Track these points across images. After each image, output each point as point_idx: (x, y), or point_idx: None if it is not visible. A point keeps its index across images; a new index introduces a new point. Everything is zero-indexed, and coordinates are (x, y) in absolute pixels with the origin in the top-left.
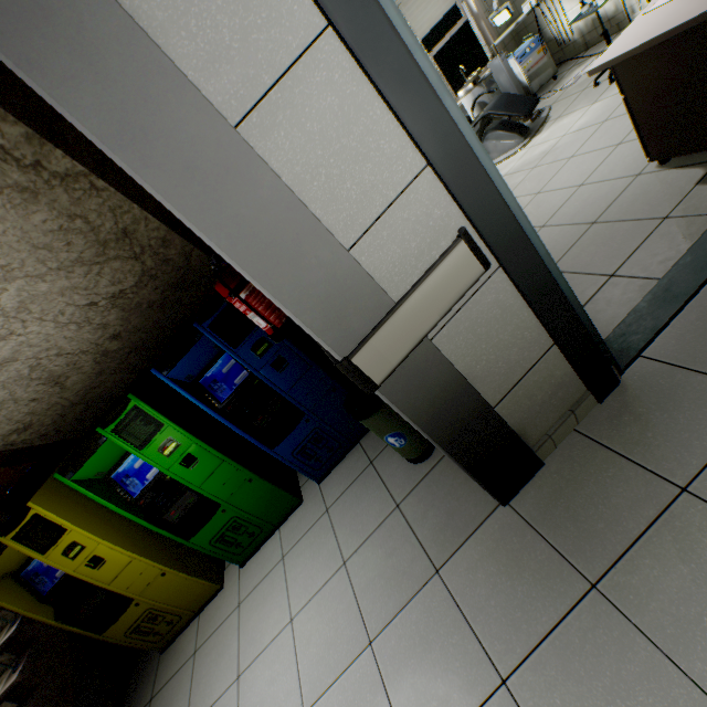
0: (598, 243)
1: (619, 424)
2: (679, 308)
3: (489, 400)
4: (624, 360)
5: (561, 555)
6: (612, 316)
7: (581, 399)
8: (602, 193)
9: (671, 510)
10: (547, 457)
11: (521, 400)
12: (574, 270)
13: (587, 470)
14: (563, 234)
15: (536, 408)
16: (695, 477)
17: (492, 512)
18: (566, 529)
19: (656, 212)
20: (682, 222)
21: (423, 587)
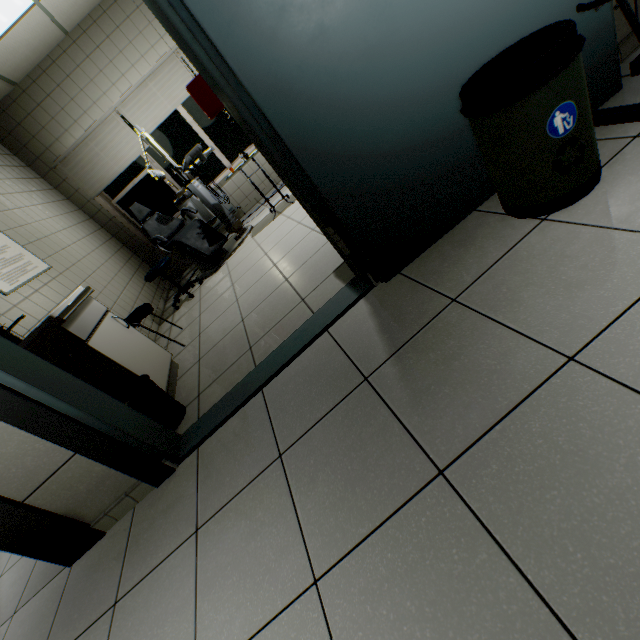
0: (272, 305)
1: (147, 515)
2: (235, 410)
3: (16, 495)
4: (186, 450)
5: (50, 634)
6: (221, 394)
7: (136, 484)
8: (310, 248)
9: (99, 621)
10: (111, 528)
11: (60, 491)
12: (248, 328)
13: (110, 553)
14: (272, 282)
15: (83, 494)
16: (126, 594)
17: (64, 568)
18: (67, 609)
19: (305, 290)
20: (302, 311)
21: (1, 626)
